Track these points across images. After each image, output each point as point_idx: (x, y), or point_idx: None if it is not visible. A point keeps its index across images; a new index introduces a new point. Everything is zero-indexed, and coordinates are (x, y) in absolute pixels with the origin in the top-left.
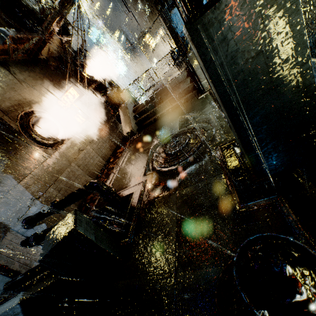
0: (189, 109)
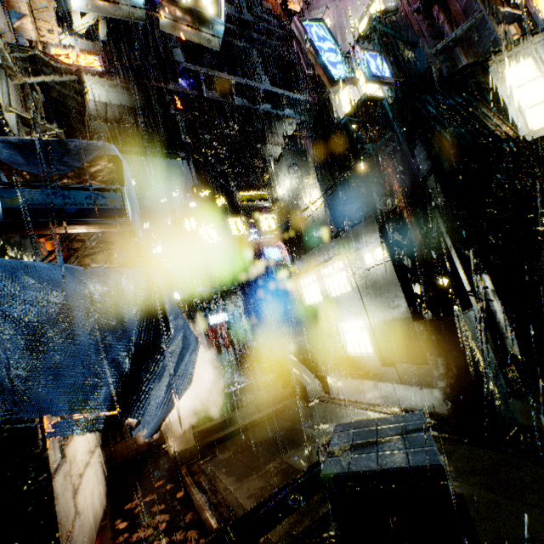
0: (306, 415)
